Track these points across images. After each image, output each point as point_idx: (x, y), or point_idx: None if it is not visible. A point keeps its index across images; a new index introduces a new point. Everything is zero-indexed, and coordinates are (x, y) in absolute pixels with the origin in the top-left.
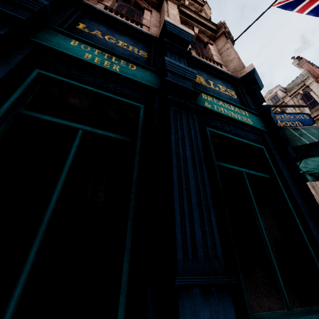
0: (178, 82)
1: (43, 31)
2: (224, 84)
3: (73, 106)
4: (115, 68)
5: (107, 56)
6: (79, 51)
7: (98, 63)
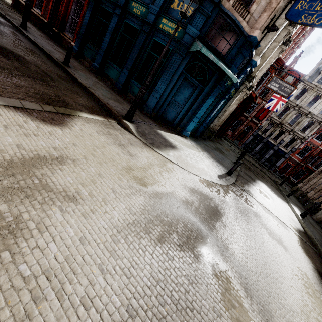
0: (150, 18)
1: (128, 2)
2: (191, 2)
3: (132, 28)
4: (139, 13)
5: (139, 6)
6: (133, 8)
7: (136, 12)
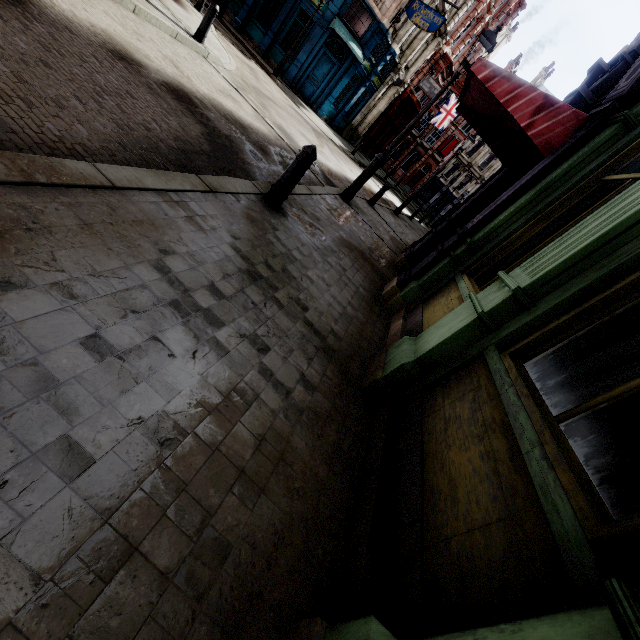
0: None
1: None
2: None
3: None
4: None
5: None
6: None
7: None
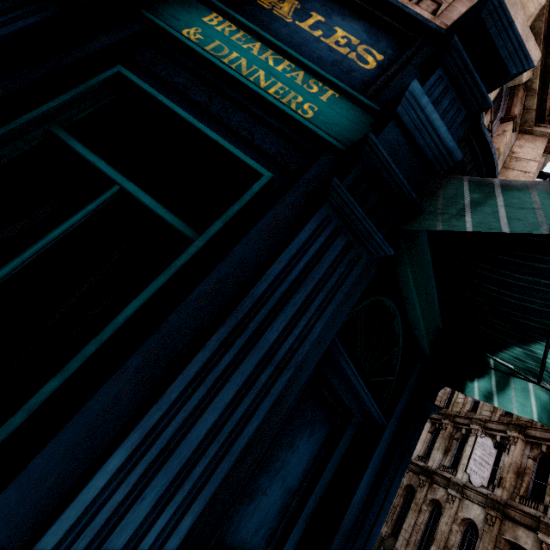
0: None
1: None
2: (366, 33)
3: None
4: None
5: None
6: None
7: None
